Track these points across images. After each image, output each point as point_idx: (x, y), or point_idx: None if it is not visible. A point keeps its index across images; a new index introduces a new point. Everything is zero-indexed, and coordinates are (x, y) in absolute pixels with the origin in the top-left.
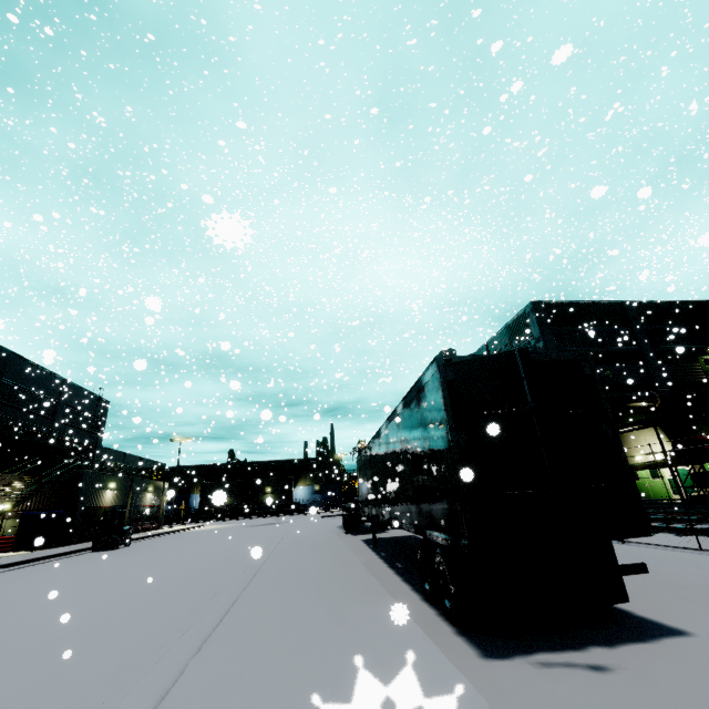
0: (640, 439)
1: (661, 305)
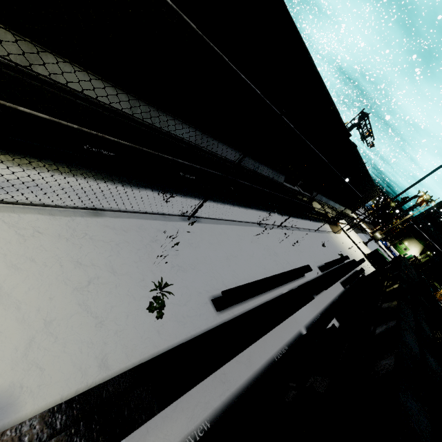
0: (414, 244)
1: None
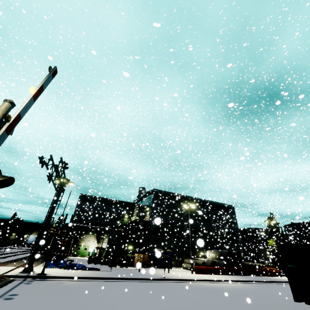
0: (88, 238)
1: (121, 201)
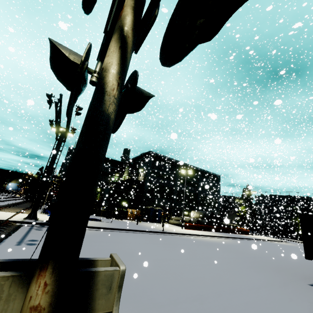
0: None
1: (112, 160)
